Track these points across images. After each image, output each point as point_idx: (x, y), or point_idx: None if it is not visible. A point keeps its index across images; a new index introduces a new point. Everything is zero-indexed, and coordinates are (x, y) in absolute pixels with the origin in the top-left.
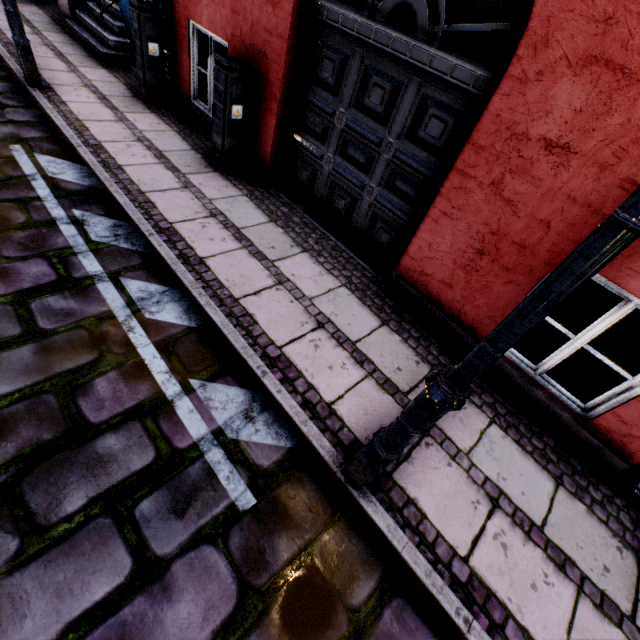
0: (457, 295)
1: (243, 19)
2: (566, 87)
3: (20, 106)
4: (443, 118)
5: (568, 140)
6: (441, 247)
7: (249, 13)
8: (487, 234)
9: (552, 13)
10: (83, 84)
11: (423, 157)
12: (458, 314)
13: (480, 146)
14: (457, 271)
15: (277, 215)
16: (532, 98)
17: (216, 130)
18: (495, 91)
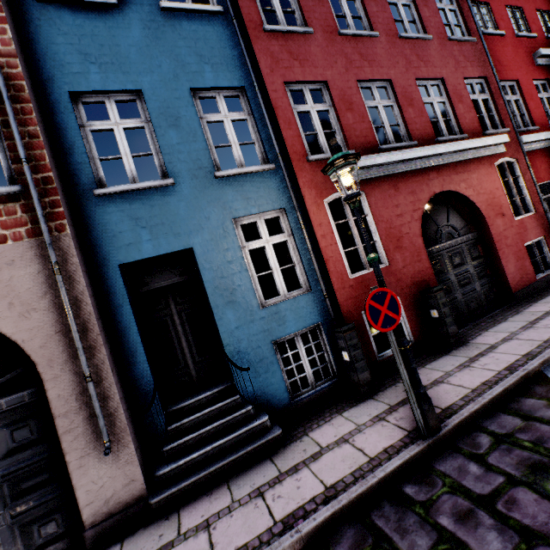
0: (525, 277)
1: (405, 278)
2: (497, 221)
3: (483, 432)
4: (475, 248)
5: (505, 227)
6: (512, 270)
7: (407, 273)
8: (514, 256)
9: (486, 213)
10: (377, 422)
11: (479, 261)
12: (529, 281)
13: (497, 241)
14: (519, 271)
15: (494, 322)
16: (495, 226)
17: (450, 324)
18: (490, 230)
